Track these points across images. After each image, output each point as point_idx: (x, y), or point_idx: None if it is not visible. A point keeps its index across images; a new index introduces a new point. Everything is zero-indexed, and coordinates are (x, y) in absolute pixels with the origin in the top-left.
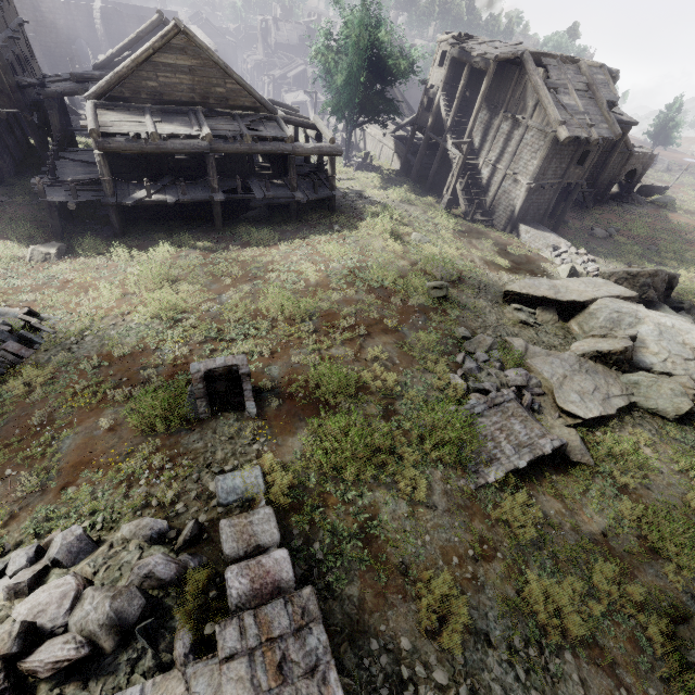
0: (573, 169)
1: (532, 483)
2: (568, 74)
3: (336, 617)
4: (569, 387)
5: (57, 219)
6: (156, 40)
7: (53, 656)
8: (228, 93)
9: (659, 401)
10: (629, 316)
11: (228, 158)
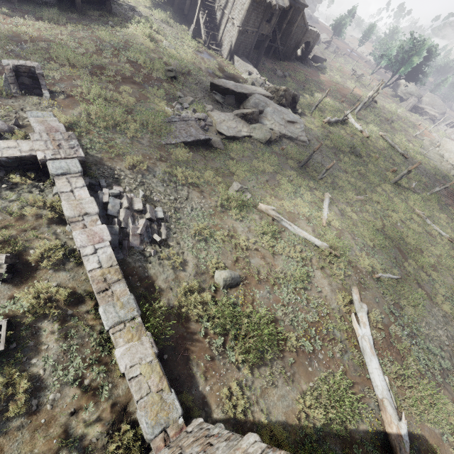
0: (265, 24)
1: (194, 150)
2: None
3: (90, 160)
4: (224, 124)
5: None
6: None
7: None
8: None
9: (261, 135)
10: (263, 102)
11: None
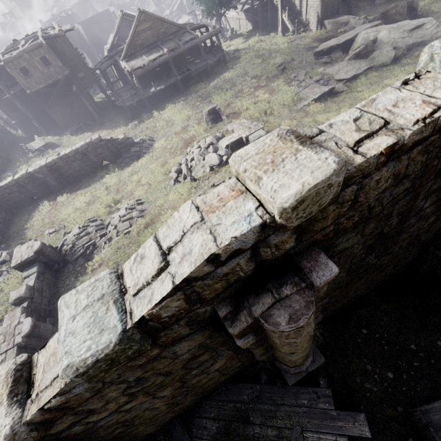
0: None
1: (323, 103)
2: None
3: None
4: (341, 72)
5: (131, 113)
6: (135, 22)
7: (207, 143)
8: (166, 30)
9: (383, 59)
10: (372, 33)
11: (175, 60)
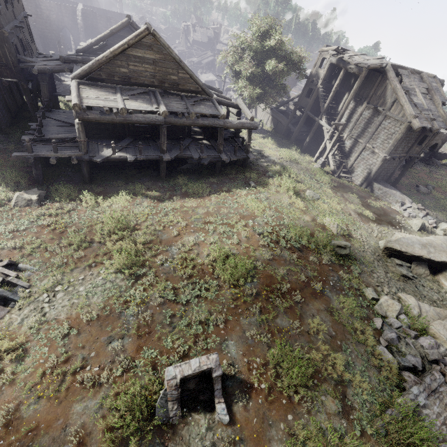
0: (415, 147)
1: None
2: (415, 81)
3: None
4: None
5: (39, 170)
6: (131, 38)
7: None
8: (179, 80)
9: None
10: None
11: (173, 126)
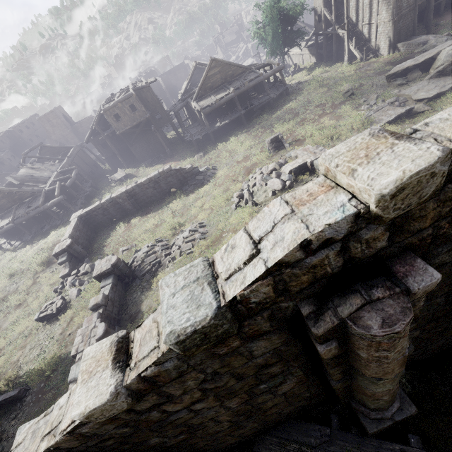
0: None
1: (399, 124)
2: None
3: None
4: (420, 92)
5: (197, 146)
6: (207, 69)
7: (269, 169)
8: (233, 72)
9: None
10: None
11: (239, 97)
